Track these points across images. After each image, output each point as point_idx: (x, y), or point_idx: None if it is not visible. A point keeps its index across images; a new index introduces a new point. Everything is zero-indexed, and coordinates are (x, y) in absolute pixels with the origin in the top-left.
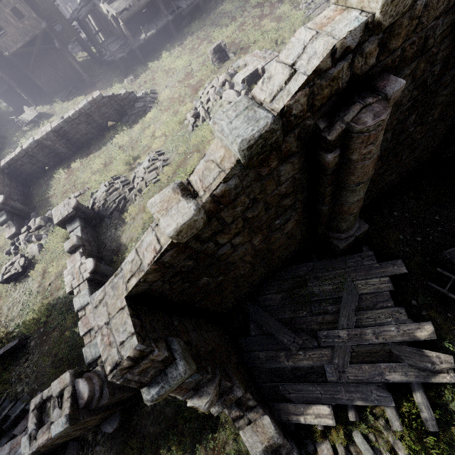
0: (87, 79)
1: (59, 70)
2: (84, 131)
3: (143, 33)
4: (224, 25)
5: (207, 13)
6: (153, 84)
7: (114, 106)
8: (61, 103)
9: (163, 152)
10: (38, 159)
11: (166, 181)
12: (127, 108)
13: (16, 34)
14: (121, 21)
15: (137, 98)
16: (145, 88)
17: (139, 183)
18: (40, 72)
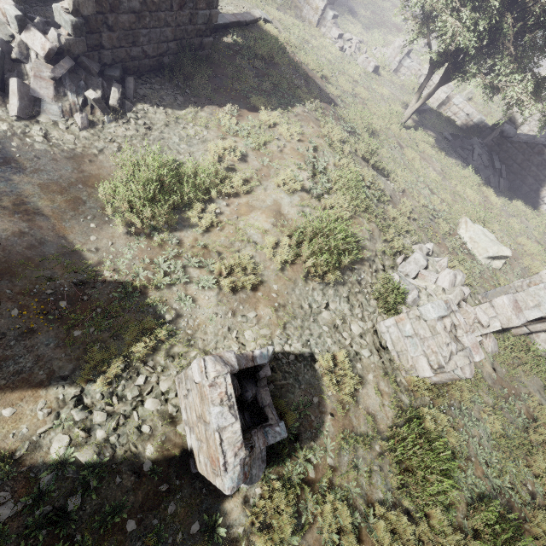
0: None
1: None
2: None
3: None
4: None
5: None
6: None
7: None
8: None
9: None
10: None
11: None
12: None
13: None
14: None
15: None
16: None
17: None
18: None
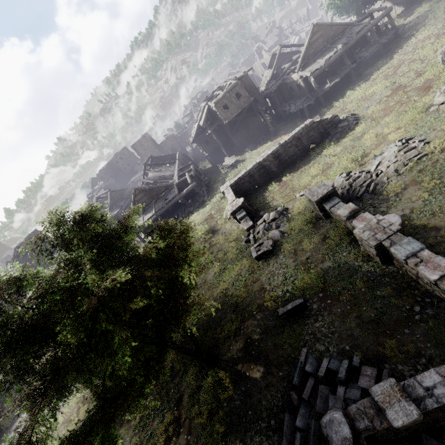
0: (272, 130)
1: (249, 131)
2: (291, 154)
3: (327, 84)
4: (425, 46)
5: (388, 53)
6: (345, 113)
7: (320, 129)
8: (250, 152)
9: (411, 137)
10: (254, 178)
11: (438, 153)
12: (329, 130)
13: (234, 109)
14: (313, 78)
15: (339, 120)
16: (340, 115)
17: (393, 164)
18: (237, 134)
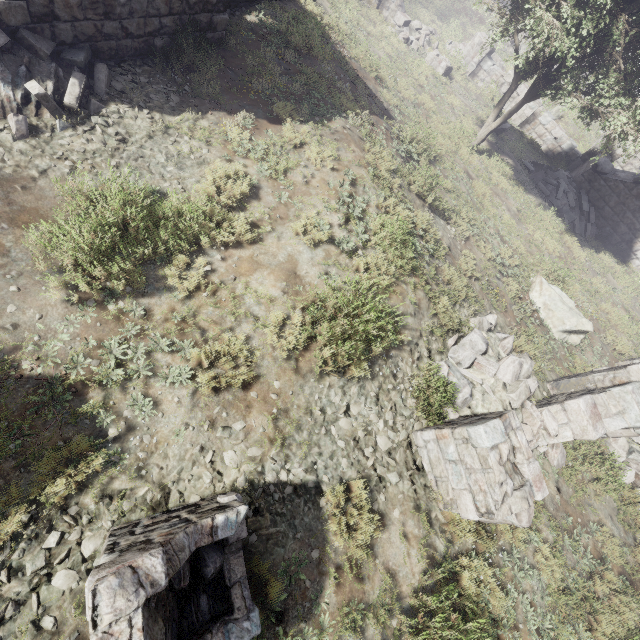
0: None
1: None
2: None
3: None
4: None
5: None
6: None
7: None
8: None
9: None
10: None
11: None
12: None
13: None
14: None
15: None
16: None
17: None
18: None
